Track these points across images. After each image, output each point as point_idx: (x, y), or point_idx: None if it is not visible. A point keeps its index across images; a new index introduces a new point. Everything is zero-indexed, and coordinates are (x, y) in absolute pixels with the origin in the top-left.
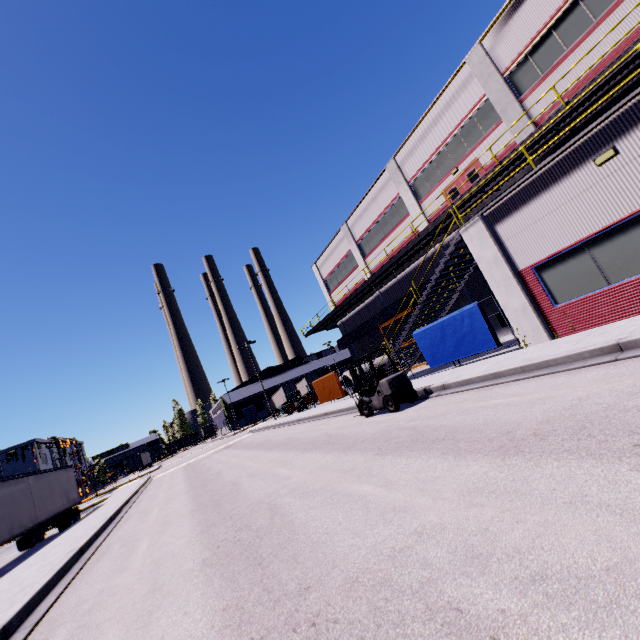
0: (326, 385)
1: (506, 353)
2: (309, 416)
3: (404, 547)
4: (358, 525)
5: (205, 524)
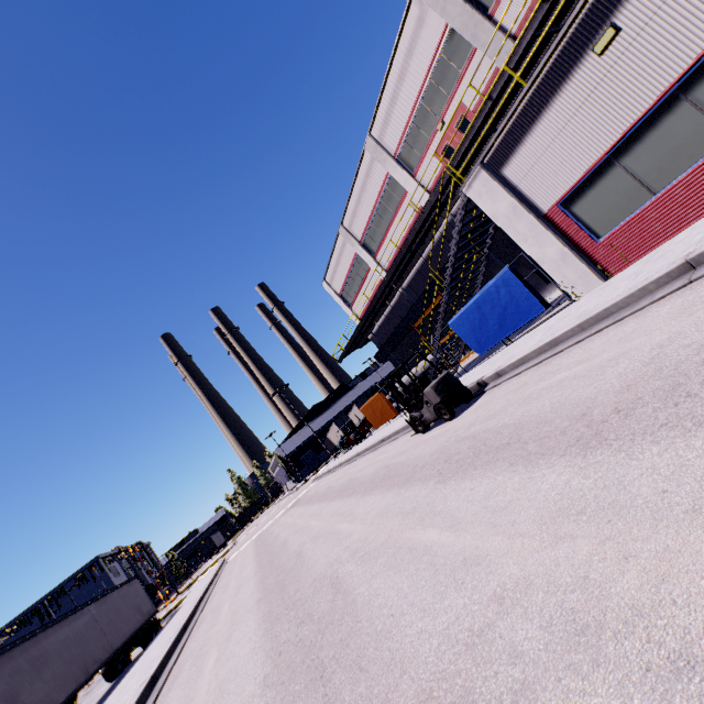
0: (375, 408)
1: (558, 313)
2: (366, 448)
3: (484, 626)
4: (426, 596)
5: (269, 619)
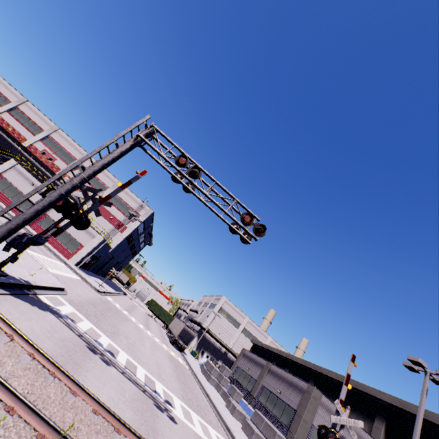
0: None
1: None
2: None
3: None
4: None
5: None
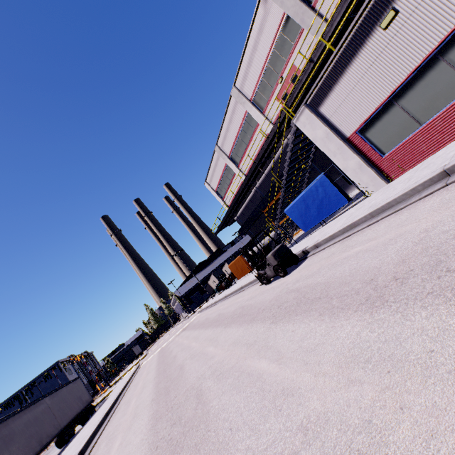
0: (237, 266)
1: (356, 204)
2: (231, 292)
3: (291, 453)
4: (254, 417)
5: (155, 417)
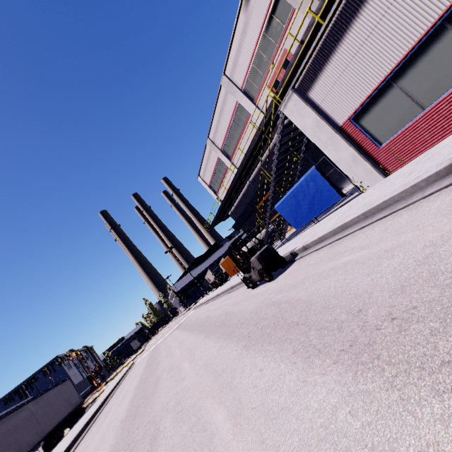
0: (230, 263)
1: (350, 201)
2: (222, 291)
3: None
4: None
5: None
